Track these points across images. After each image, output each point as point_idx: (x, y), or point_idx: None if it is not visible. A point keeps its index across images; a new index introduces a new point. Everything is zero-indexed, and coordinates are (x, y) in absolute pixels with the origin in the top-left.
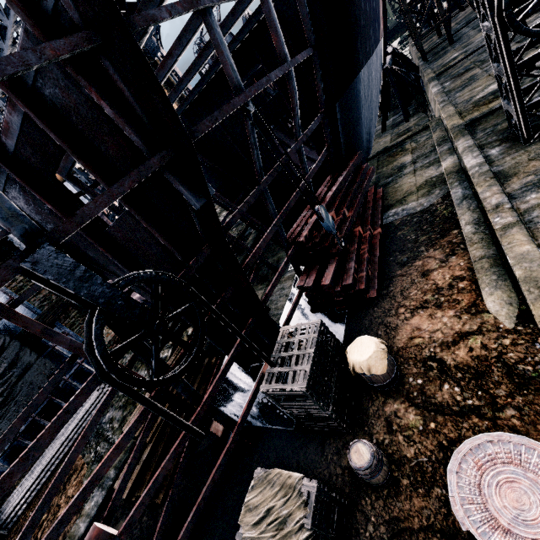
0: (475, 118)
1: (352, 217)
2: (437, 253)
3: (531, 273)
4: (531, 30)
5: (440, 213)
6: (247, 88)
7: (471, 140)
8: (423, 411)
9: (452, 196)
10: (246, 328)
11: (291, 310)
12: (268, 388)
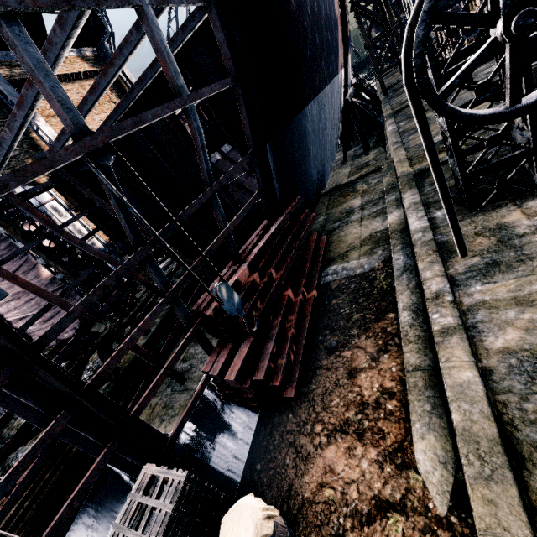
0: (424, 168)
1: (279, 280)
2: (369, 344)
3: (471, 425)
4: (461, 112)
5: (378, 284)
6: (204, 106)
7: (417, 195)
8: None
9: (393, 263)
10: (96, 464)
11: (188, 408)
12: None
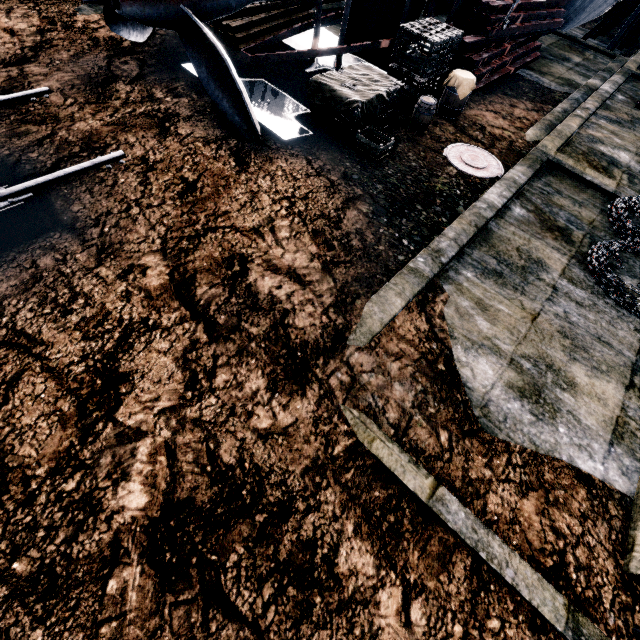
0: None
1: (518, 28)
2: (530, 105)
3: (563, 130)
4: None
5: (554, 95)
6: None
7: (622, 81)
8: (458, 131)
9: (572, 95)
10: None
11: None
12: (408, 28)
